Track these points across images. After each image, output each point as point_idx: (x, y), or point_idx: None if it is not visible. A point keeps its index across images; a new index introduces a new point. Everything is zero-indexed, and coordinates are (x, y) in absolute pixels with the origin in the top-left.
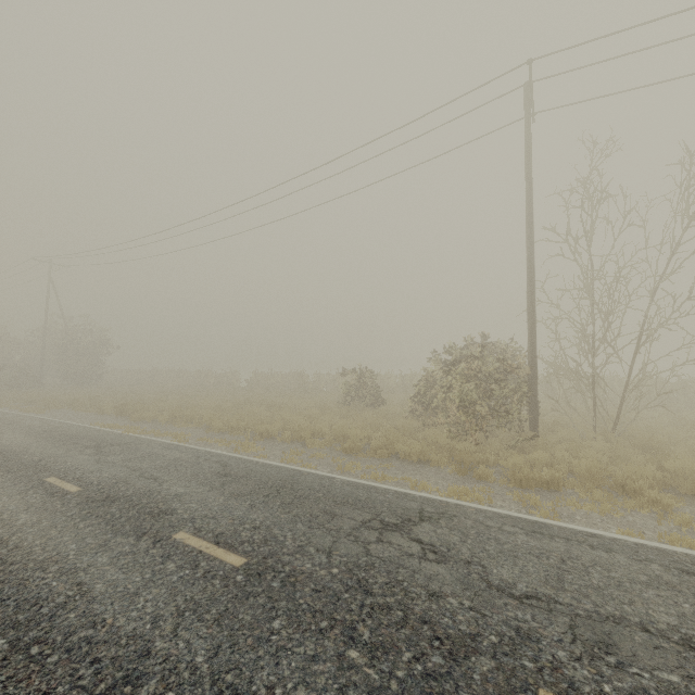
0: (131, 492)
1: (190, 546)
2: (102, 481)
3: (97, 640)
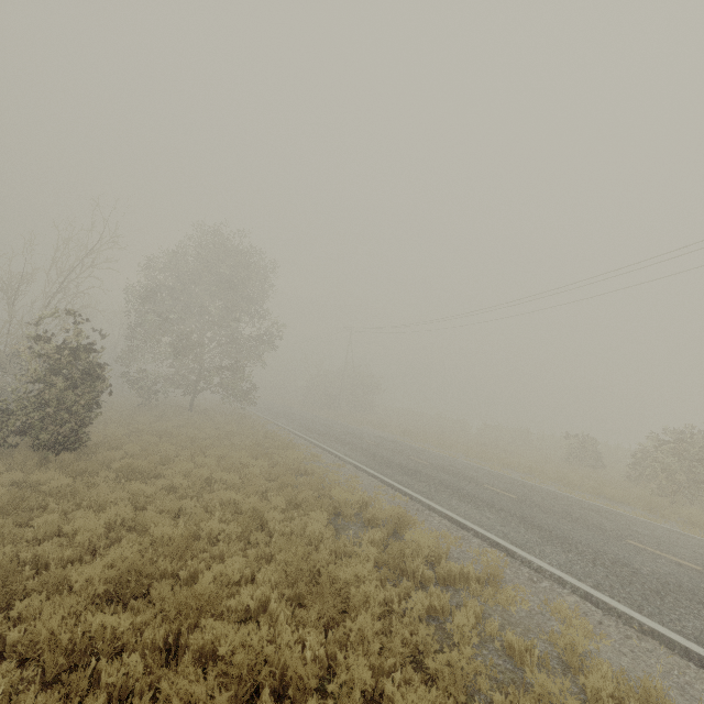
0: (452, 470)
1: (492, 489)
2: (435, 463)
3: (476, 497)
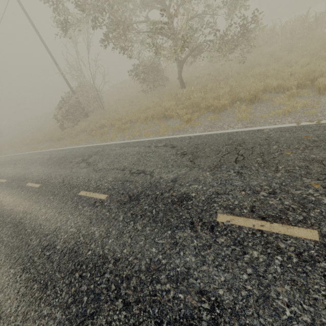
0: None
1: None
2: None
3: None
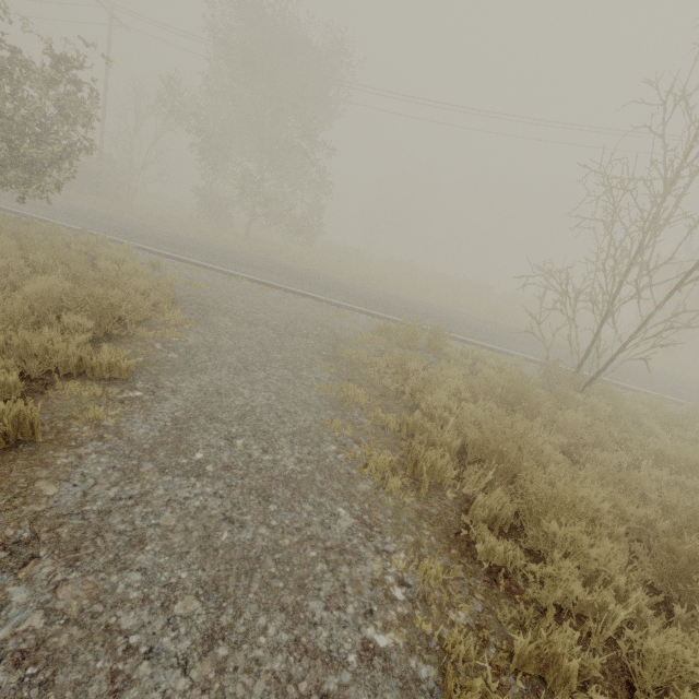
0: None
1: None
2: None
3: None
